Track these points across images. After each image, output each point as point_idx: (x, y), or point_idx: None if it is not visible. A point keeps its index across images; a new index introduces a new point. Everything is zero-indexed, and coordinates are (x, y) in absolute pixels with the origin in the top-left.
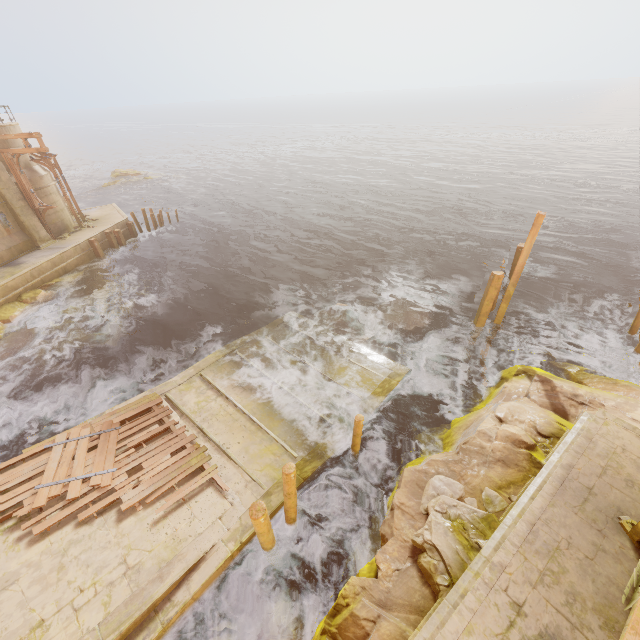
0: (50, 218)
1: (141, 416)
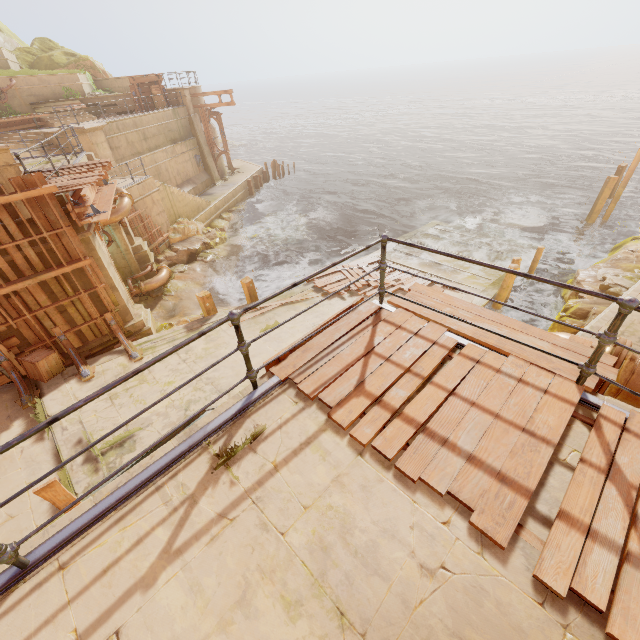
0: (218, 163)
1: (374, 264)
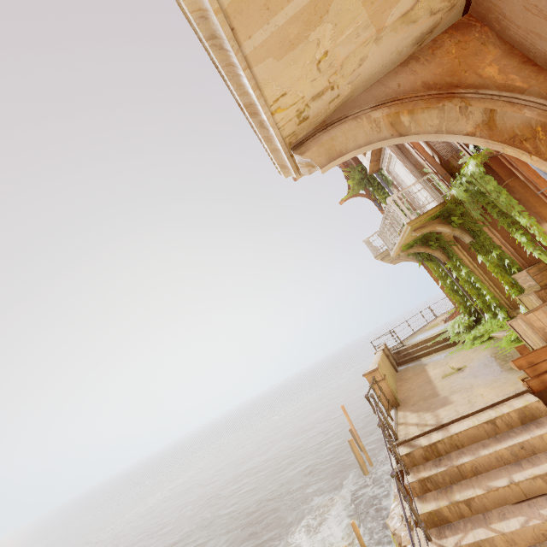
0: None
1: None
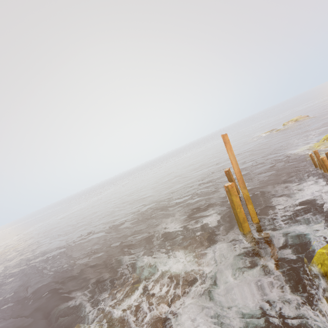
0: None
1: None
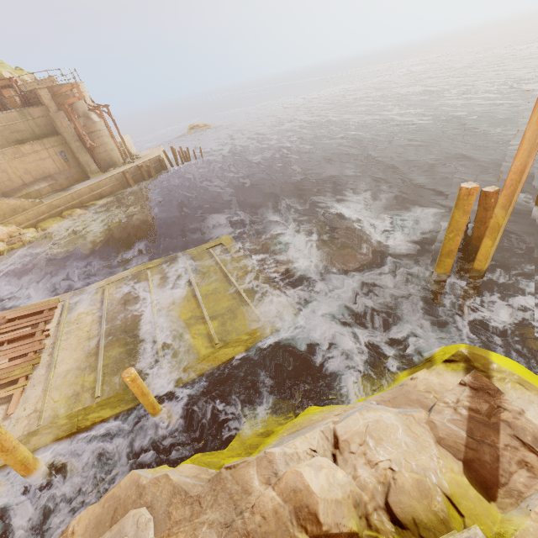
0: (101, 156)
1: (30, 317)
